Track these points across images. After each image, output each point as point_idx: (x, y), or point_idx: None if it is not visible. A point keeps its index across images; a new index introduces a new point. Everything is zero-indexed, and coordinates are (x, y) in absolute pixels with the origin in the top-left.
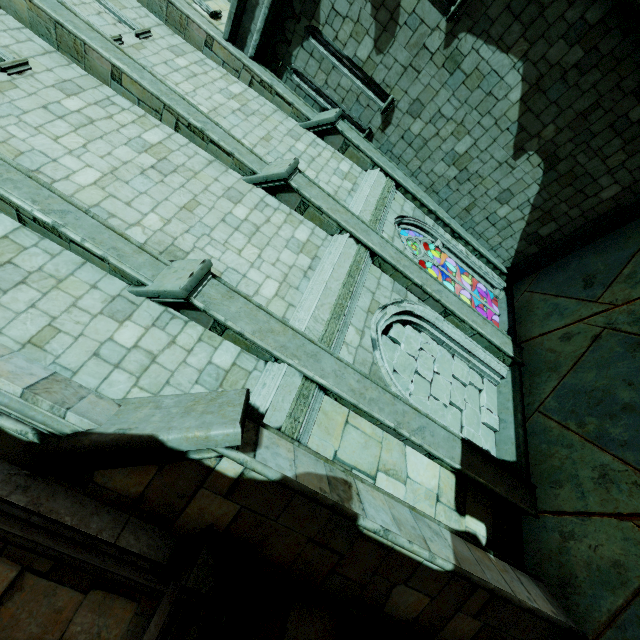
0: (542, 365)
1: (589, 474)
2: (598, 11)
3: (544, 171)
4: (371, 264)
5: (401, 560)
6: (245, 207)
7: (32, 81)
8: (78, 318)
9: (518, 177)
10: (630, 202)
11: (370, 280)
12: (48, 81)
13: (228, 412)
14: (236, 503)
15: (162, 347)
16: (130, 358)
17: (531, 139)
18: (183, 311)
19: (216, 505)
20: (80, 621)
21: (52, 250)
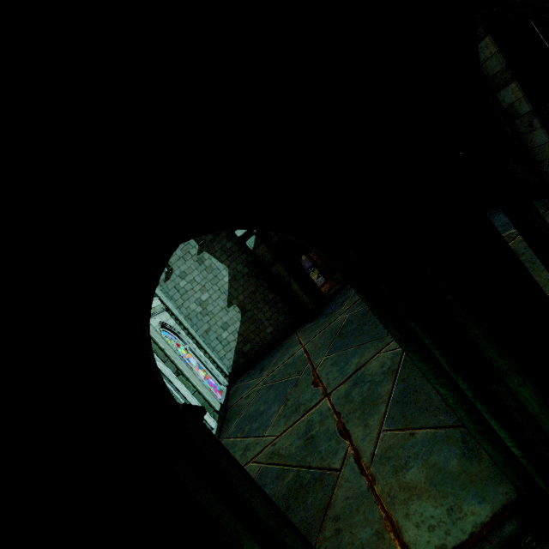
0: (234, 414)
1: (240, 453)
2: (251, 258)
3: (242, 315)
4: None
5: None
6: None
7: None
8: None
9: (231, 316)
10: (278, 336)
11: None
12: None
13: None
14: None
15: None
16: None
17: (234, 299)
18: None
19: None
20: None
21: None
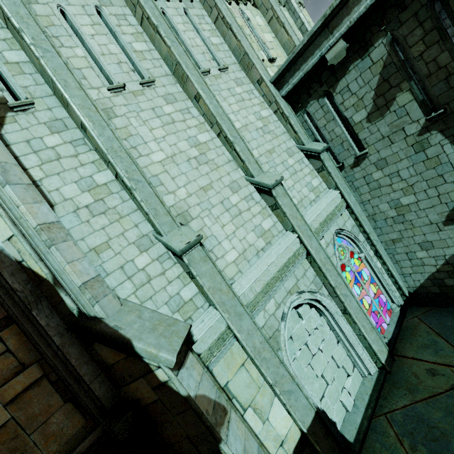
0: (404, 382)
1: None
2: None
3: None
4: (305, 258)
5: None
6: (238, 196)
7: (153, 92)
8: (121, 242)
9: (442, 237)
10: None
11: (299, 270)
12: (161, 93)
13: (174, 341)
14: (157, 395)
15: (156, 274)
16: (137, 275)
17: None
18: (176, 257)
19: (146, 390)
20: (57, 416)
21: (124, 198)
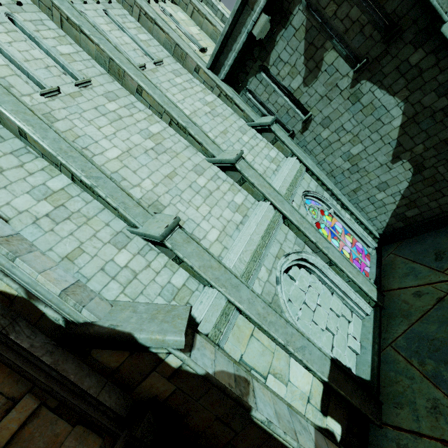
0: (397, 311)
1: (424, 403)
2: None
3: (413, 174)
4: (282, 223)
5: (277, 444)
6: (205, 178)
7: (91, 92)
8: (95, 244)
9: (393, 175)
10: None
11: (280, 234)
12: (100, 92)
13: (178, 323)
14: (174, 384)
15: (141, 268)
16: (122, 274)
17: (405, 152)
18: (157, 246)
19: (161, 383)
20: (68, 444)
21: (87, 199)
